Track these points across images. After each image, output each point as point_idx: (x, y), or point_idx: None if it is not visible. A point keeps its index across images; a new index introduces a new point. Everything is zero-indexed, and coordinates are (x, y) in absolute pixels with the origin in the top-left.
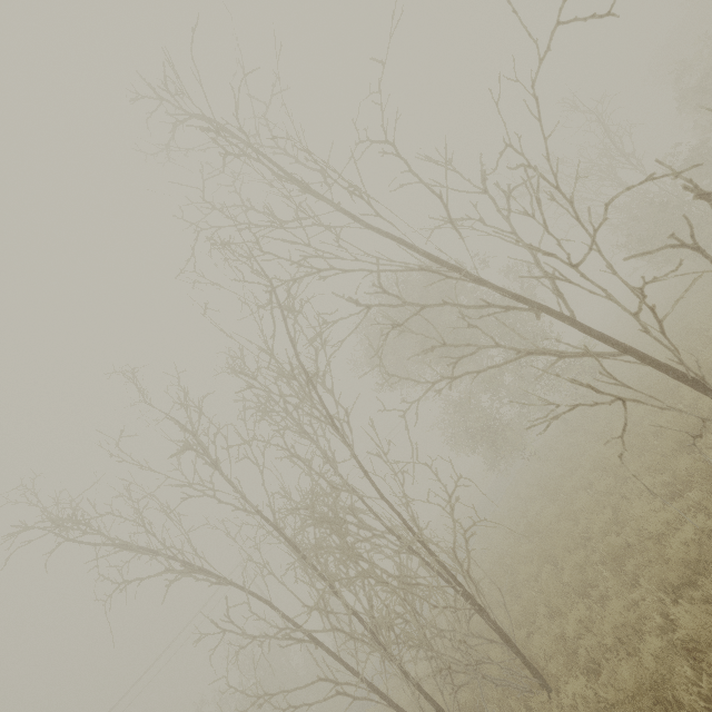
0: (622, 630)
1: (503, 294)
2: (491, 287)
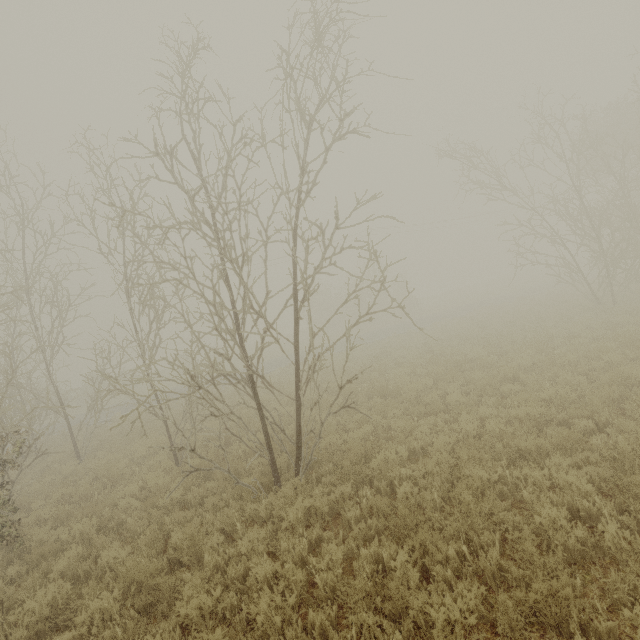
0: None
1: None
2: None
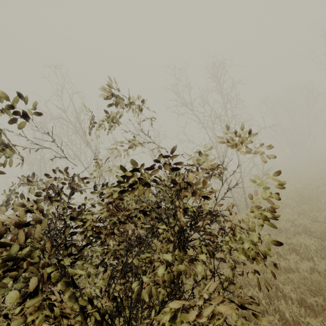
0: None
1: None
2: None
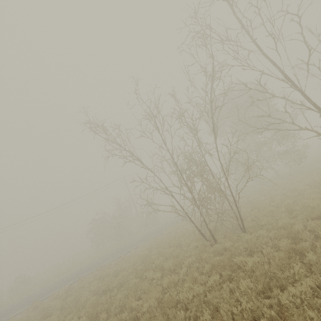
0: (286, 223)
1: (311, 102)
2: (307, 98)
